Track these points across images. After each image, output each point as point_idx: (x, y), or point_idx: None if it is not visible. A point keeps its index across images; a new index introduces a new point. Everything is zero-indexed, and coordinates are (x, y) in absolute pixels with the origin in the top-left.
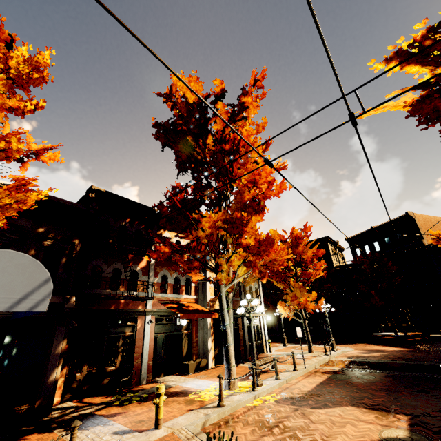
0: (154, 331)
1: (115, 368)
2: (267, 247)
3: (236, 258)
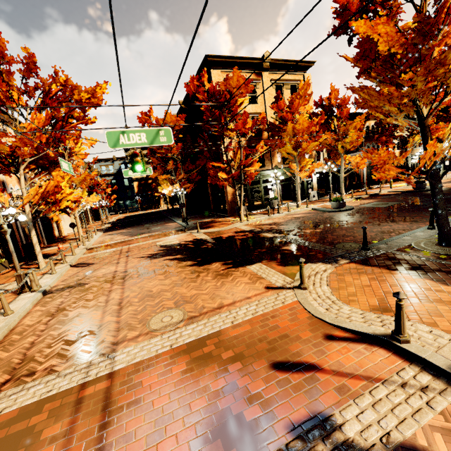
0: (366, 170)
1: (355, 183)
2: (436, 130)
3: (417, 136)
